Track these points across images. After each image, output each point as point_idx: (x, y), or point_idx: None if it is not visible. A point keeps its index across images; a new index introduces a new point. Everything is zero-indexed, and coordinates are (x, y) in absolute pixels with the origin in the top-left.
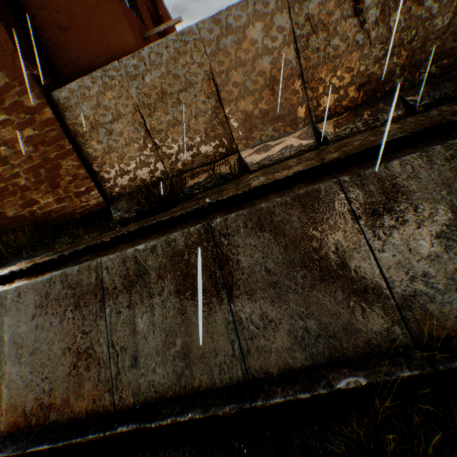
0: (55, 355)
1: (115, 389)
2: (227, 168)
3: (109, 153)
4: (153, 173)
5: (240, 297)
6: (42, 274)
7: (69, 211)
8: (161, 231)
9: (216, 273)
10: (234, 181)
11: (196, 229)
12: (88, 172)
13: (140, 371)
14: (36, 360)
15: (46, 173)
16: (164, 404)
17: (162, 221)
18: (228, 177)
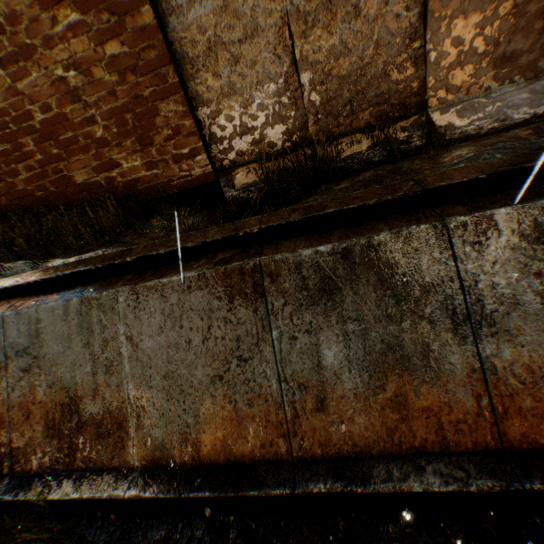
0: (199, 383)
1: (292, 435)
2: (406, 136)
3: (229, 96)
4: (288, 135)
5: (495, 337)
6: (160, 272)
7: (161, 182)
8: (342, 226)
9: (454, 299)
10: (419, 158)
11: (420, 229)
12: (196, 125)
13: (329, 418)
14: (170, 385)
15: (133, 120)
16: (371, 463)
17: (343, 210)
18: (406, 150)
